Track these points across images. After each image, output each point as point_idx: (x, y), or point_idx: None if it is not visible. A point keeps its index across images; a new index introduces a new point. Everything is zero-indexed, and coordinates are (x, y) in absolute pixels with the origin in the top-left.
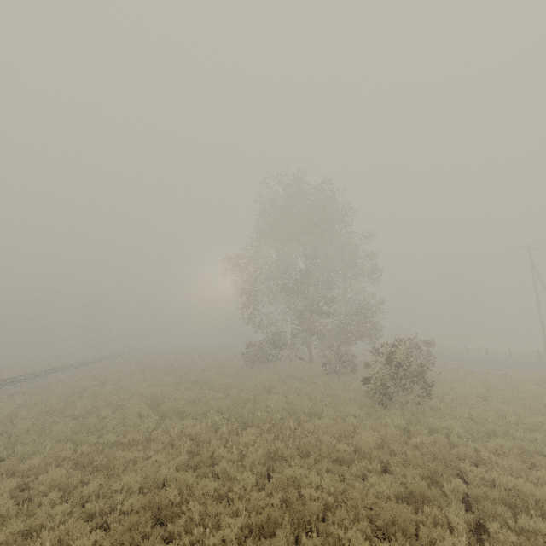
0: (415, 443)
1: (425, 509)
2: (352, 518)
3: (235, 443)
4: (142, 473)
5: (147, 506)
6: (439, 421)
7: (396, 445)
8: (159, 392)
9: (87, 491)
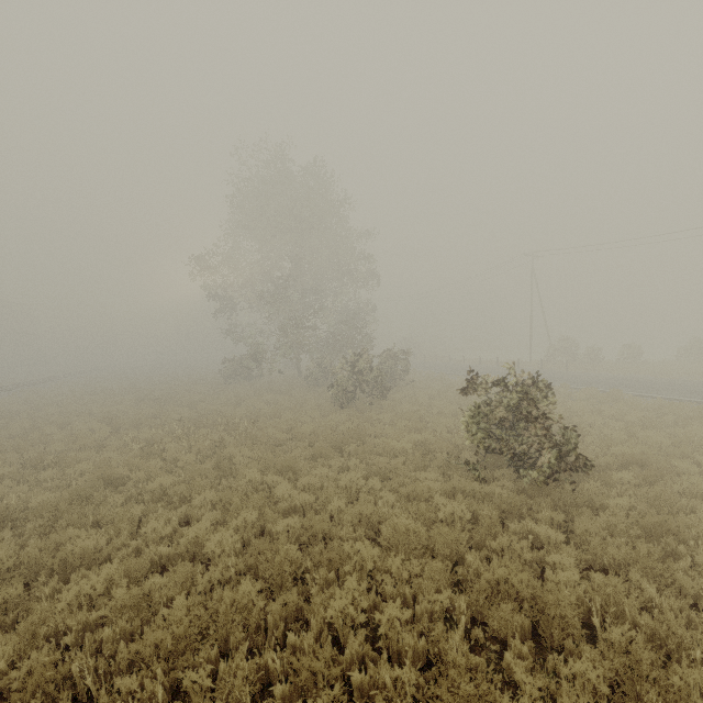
0: (342, 428)
1: (318, 461)
2: (262, 468)
3: (185, 438)
4: (95, 465)
5: (99, 478)
6: (378, 414)
7: (325, 430)
8: (114, 410)
9: (42, 477)
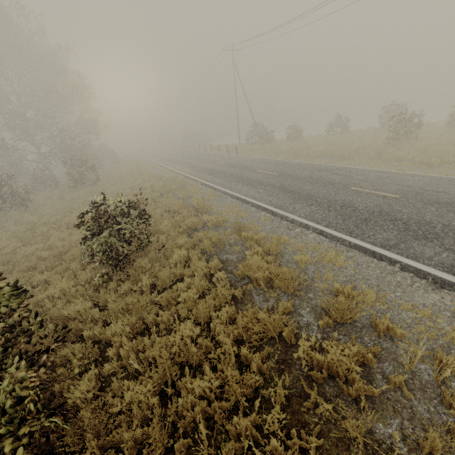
0: None
1: None
2: None
3: None
4: None
5: None
6: None
7: None
8: None
9: None
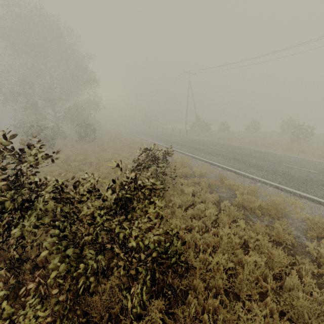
0: None
1: None
2: None
3: None
4: None
5: None
6: None
7: None
8: None
9: None
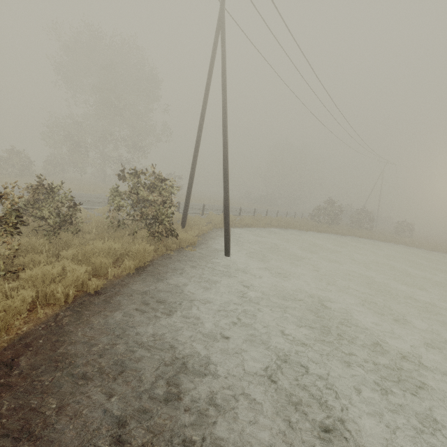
0: None
1: None
2: None
3: None
4: None
5: None
6: None
7: None
8: None
9: None
